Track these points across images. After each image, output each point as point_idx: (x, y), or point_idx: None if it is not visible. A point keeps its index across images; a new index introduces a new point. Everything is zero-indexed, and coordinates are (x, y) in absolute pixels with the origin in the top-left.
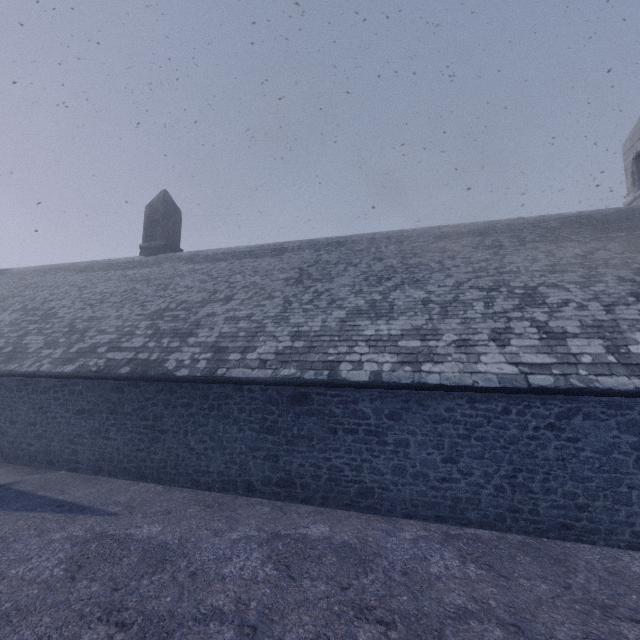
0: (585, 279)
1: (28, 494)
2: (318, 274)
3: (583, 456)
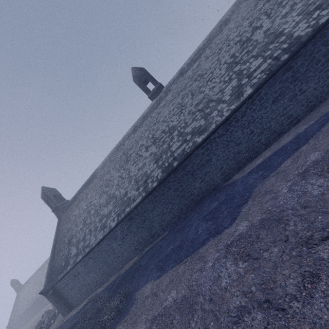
0: None
1: (326, 113)
2: None
3: None
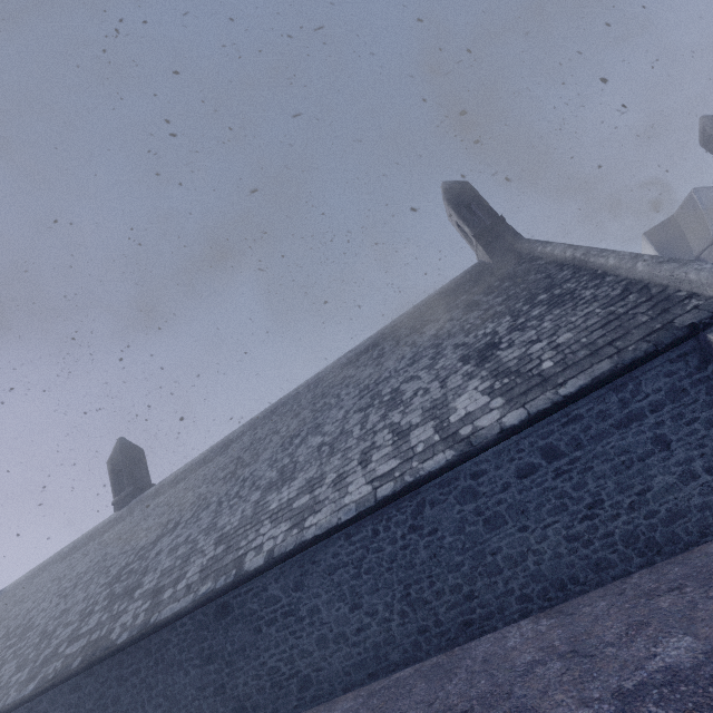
0: (433, 360)
1: None
2: (249, 457)
3: (447, 543)
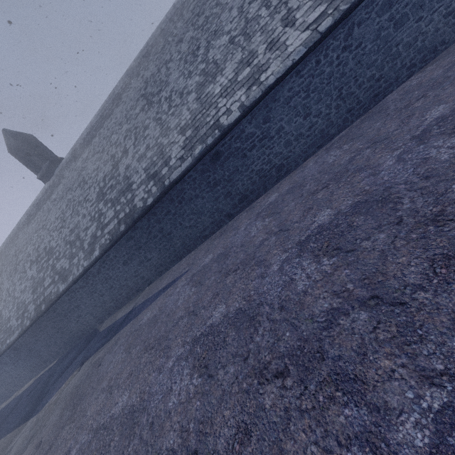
0: None
1: (146, 300)
2: (156, 88)
3: (367, 50)
